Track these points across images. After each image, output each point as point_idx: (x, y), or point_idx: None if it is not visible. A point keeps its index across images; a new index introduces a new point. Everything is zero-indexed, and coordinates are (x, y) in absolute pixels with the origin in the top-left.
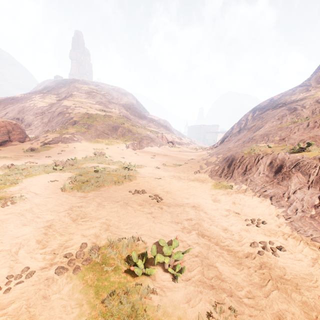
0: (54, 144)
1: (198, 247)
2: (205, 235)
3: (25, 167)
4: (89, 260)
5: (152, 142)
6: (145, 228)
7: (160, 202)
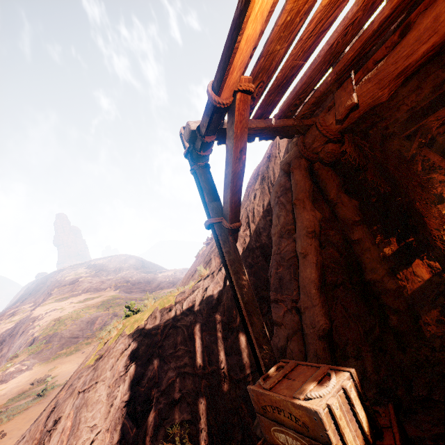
0: None
1: None
2: None
3: None
4: None
5: None
6: None
7: None
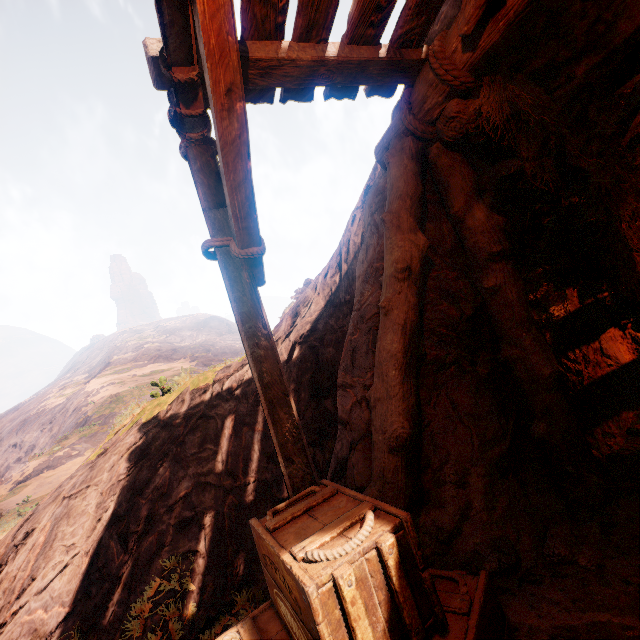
0: (34, 478)
1: None
2: None
3: None
4: None
5: None
6: None
7: None
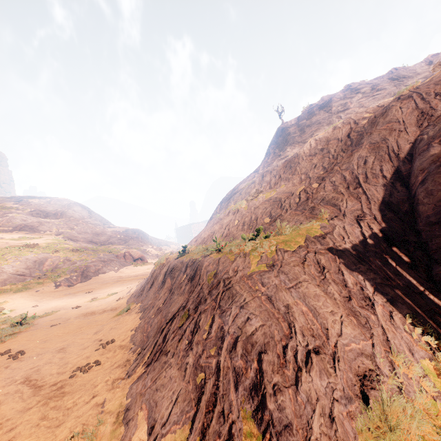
0: None
1: (2, 397)
2: (30, 379)
3: None
4: None
5: (106, 267)
6: None
7: (16, 359)
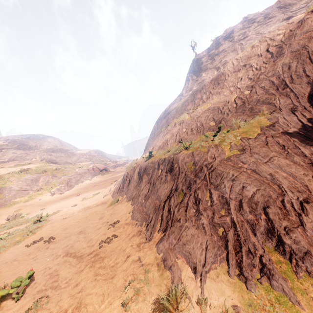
0: None
1: (56, 266)
2: (70, 253)
3: None
4: None
5: (82, 178)
6: (19, 273)
7: (51, 242)
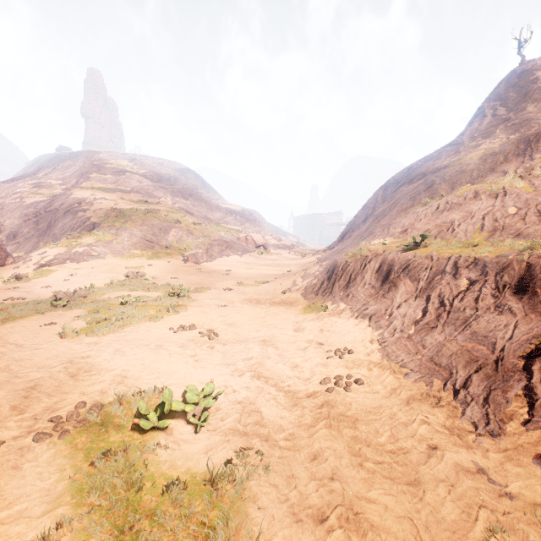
0: (58, 265)
1: (246, 392)
2: (263, 376)
3: (4, 307)
4: (84, 421)
5: (229, 249)
6: (178, 375)
7: (214, 340)
